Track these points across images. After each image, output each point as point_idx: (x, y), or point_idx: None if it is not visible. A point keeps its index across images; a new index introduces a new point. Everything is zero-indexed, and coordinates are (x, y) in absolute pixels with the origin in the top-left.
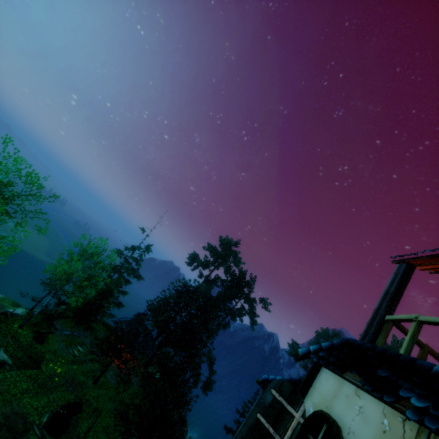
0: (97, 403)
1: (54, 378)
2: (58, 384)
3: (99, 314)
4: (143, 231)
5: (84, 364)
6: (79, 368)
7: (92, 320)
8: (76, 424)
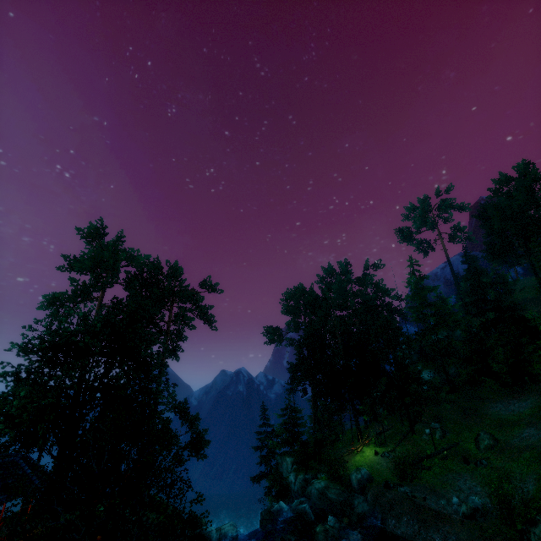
0: None
1: None
2: None
3: None
4: None
5: None
6: None
7: None
8: None
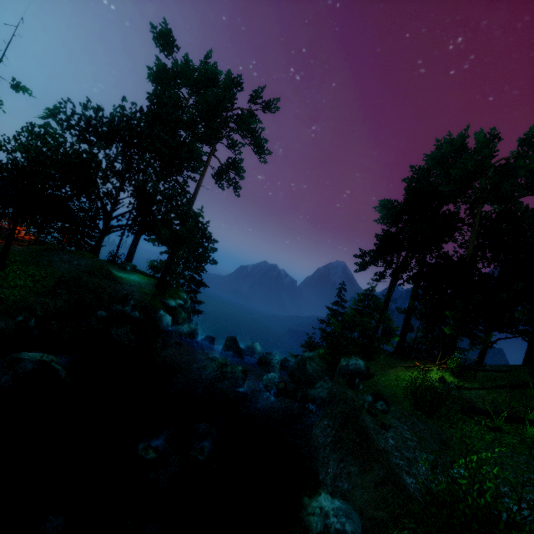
0: None
1: None
2: None
3: None
4: None
5: None
6: None
7: None
8: None
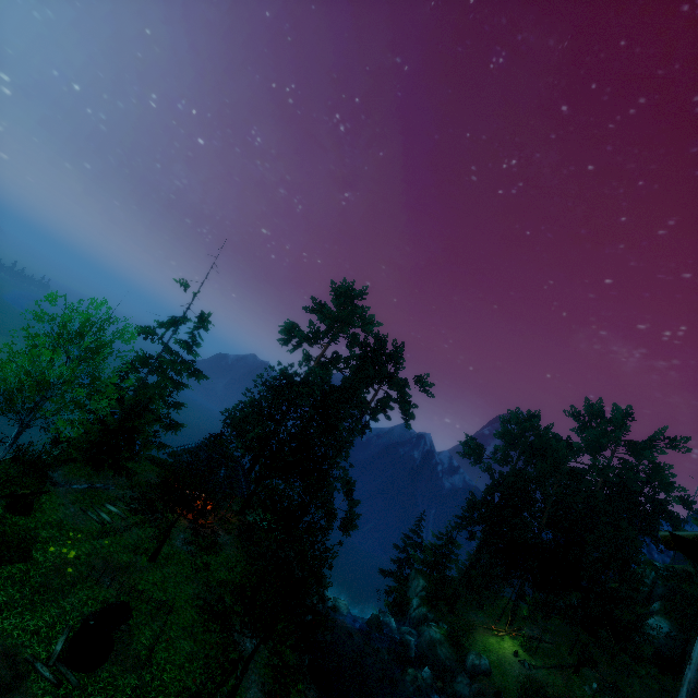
0: (164, 592)
1: (66, 570)
2: (77, 578)
3: (134, 446)
4: (184, 287)
5: (126, 533)
6: (116, 541)
7: (126, 458)
8: (128, 637)
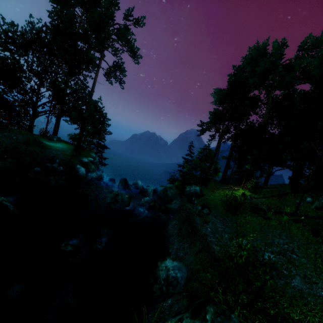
0: None
1: None
2: None
3: None
4: None
5: None
6: None
7: None
8: None
